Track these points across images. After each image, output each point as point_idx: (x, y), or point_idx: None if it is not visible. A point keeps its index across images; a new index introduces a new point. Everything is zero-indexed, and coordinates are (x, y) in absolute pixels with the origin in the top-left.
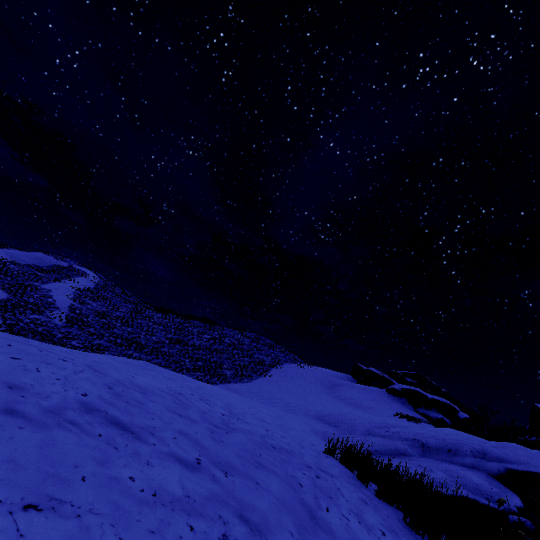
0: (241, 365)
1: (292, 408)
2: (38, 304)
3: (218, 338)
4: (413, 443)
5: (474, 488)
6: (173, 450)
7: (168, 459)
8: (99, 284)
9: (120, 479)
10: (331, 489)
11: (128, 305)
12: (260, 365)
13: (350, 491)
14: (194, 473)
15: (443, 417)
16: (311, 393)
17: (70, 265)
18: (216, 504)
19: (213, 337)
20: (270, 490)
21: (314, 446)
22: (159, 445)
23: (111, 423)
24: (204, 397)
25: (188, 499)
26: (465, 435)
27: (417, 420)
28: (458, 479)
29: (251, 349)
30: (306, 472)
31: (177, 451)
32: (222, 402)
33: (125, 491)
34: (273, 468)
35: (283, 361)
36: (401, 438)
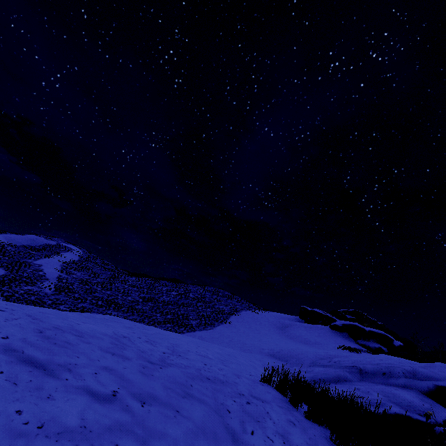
0: (204, 315)
1: (248, 348)
2: (31, 277)
3: (184, 294)
4: (352, 370)
5: (407, 405)
6: (88, 384)
7: (77, 392)
8: (82, 257)
9: (2, 413)
10: (259, 414)
11: (107, 272)
12: (220, 314)
13: (279, 414)
14: (103, 405)
15: (380, 346)
16: (265, 334)
17: (58, 243)
18: (117, 433)
19: (180, 293)
20: (190, 417)
21: (252, 376)
22: (72, 380)
23: (23, 362)
24: (152, 340)
25: (83, 429)
26: (397, 359)
27: (358, 351)
28: (393, 399)
29: (212, 301)
30: (237, 400)
31: (92, 385)
32: (169, 343)
33: (2, 425)
34: (202, 397)
35: (240, 309)
36: (341, 366)
